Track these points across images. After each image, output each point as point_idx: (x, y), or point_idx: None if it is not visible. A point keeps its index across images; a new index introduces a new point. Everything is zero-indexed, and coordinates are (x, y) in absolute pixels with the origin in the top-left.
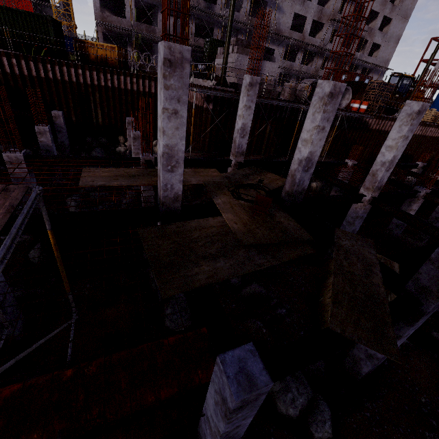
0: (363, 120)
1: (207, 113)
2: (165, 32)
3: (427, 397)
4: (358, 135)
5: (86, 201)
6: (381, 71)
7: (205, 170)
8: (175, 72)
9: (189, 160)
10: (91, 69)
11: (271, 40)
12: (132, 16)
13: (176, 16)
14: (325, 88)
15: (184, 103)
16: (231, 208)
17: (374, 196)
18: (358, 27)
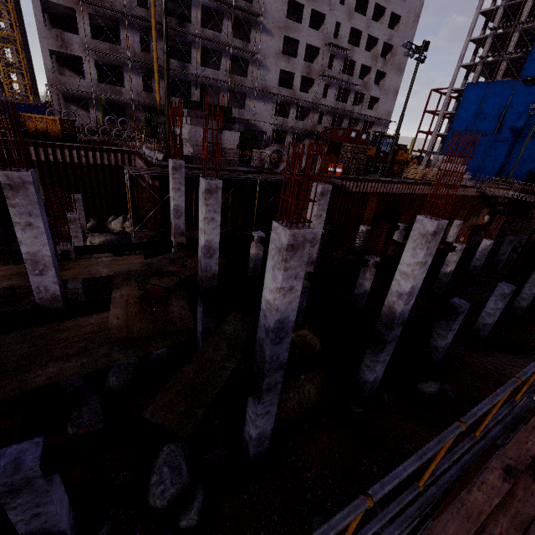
0: (339, 184)
1: (154, 190)
2: (3, 162)
3: (315, 472)
4: (338, 199)
5: (9, 295)
6: (385, 123)
7: (128, 257)
8: (19, 193)
9: (120, 246)
10: (27, 144)
11: (258, 97)
12: (91, 78)
13: (17, 146)
14: (203, 185)
15: (37, 216)
16: (125, 302)
17: (309, 271)
18: (350, 82)
